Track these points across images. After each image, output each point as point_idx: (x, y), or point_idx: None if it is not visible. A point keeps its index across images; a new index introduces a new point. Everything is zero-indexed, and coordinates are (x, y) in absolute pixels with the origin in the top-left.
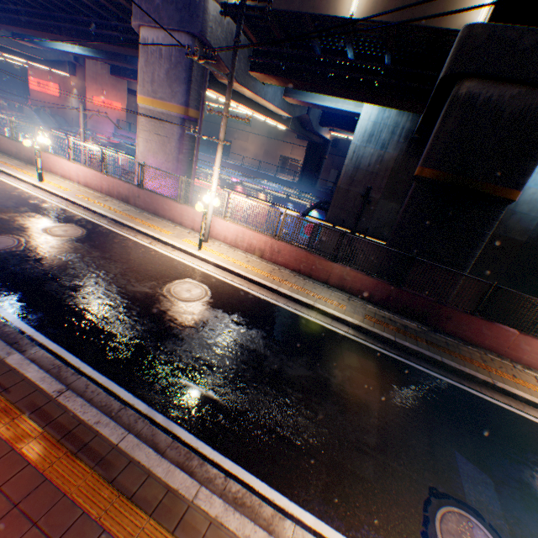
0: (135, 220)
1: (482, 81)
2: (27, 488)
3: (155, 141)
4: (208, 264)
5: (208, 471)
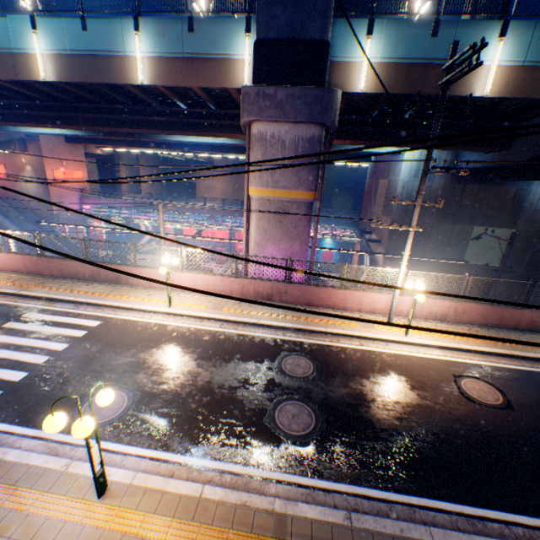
0: (312, 321)
1: None
2: None
3: (276, 229)
4: (429, 348)
5: None
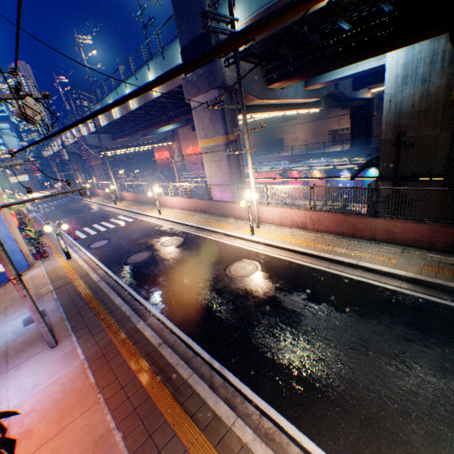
0: (210, 224)
1: None
2: (140, 400)
3: (214, 166)
4: (260, 244)
5: (247, 407)
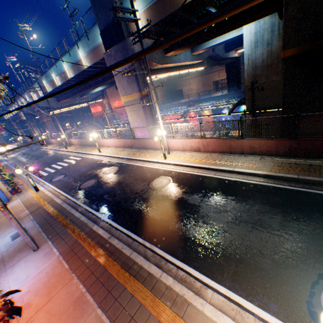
0: (136, 155)
1: None
2: (100, 273)
3: (134, 114)
4: (170, 165)
5: (169, 266)
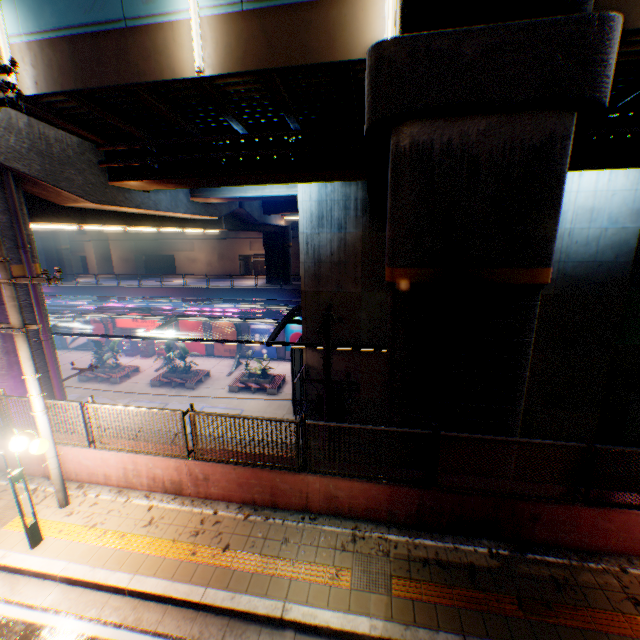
0: None
1: (428, 120)
2: None
3: None
4: (52, 580)
5: None
